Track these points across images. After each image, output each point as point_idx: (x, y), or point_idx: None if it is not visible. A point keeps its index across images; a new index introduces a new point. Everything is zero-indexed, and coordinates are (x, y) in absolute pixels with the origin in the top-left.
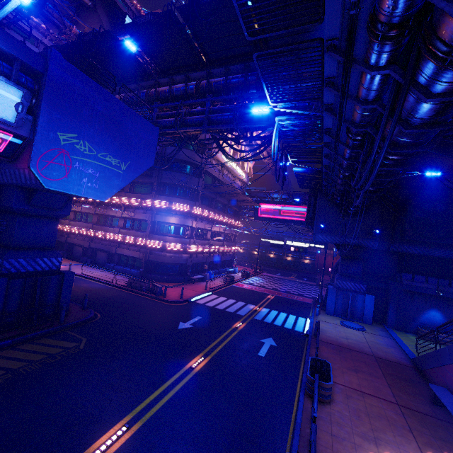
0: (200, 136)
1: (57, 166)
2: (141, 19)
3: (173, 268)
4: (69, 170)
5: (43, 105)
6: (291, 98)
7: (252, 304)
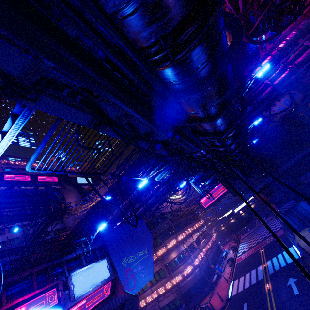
0: (159, 205)
1: (130, 279)
2: (111, 187)
3: (198, 285)
4: (134, 277)
5: (112, 257)
6: (191, 175)
7: (258, 265)
